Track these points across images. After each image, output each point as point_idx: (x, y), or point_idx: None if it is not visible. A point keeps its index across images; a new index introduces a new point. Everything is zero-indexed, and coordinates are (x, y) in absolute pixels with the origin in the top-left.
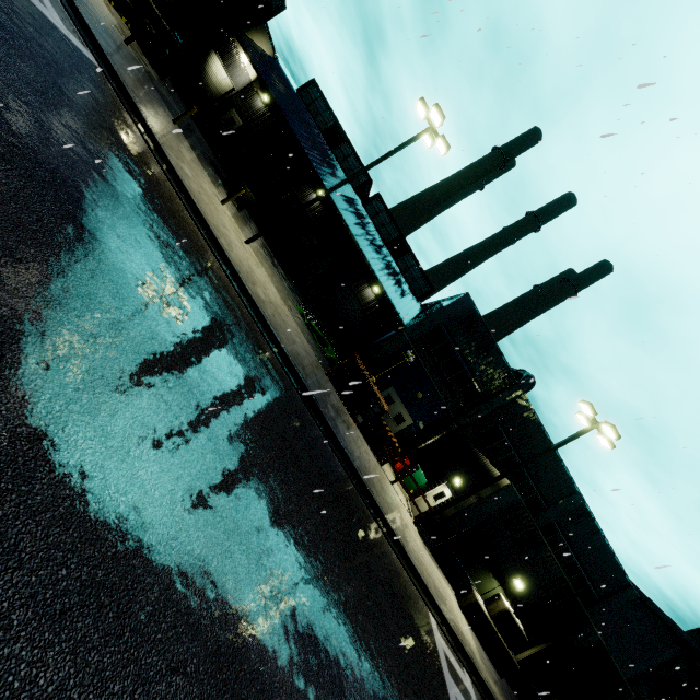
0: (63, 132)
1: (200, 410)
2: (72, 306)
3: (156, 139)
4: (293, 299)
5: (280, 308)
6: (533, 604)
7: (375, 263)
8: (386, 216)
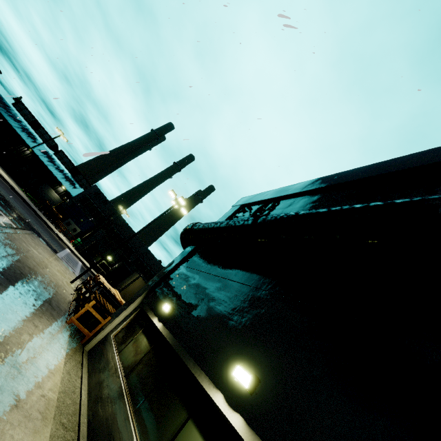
0: None
1: None
2: None
3: None
4: (18, 186)
5: (12, 183)
6: (115, 263)
7: (58, 175)
8: (67, 159)
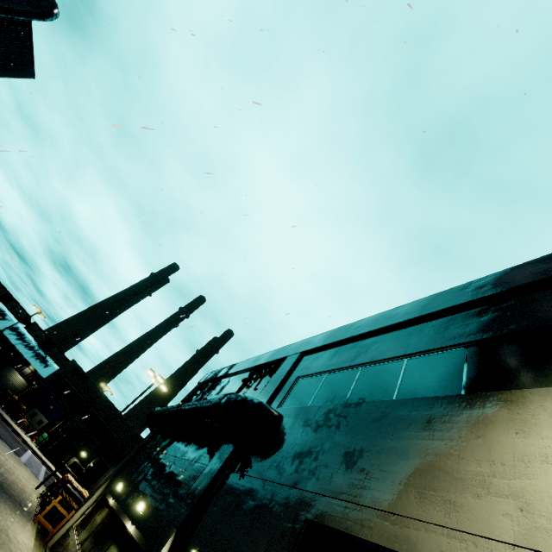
0: None
1: None
2: None
3: None
4: None
5: None
6: (91, 460)
7: (28, 354)
8: (40, 331)
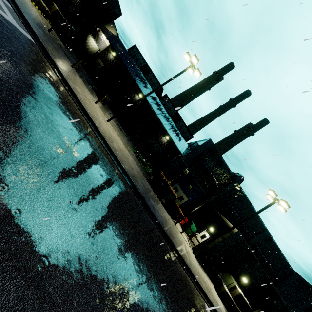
0: (12, 76)
1: (87, 226)
2: (9, 181)
3: (63, 75)
4: (130, 145)
5: (124, 152)
6: (252, 289)
7: (167, 126)
8: (170, 104)
